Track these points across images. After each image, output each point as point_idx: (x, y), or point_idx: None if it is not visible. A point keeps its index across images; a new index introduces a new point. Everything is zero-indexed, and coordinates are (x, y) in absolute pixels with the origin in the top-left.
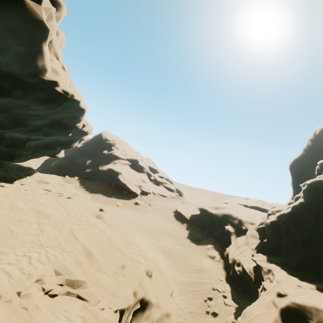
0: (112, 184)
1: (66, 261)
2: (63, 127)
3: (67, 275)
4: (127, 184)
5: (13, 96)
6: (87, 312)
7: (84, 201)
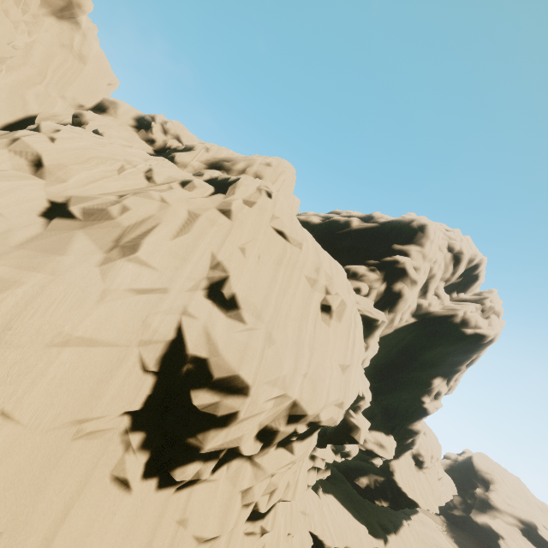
0: None
1: None
2: None
3: None
4: None
5: None
6: None
7: None
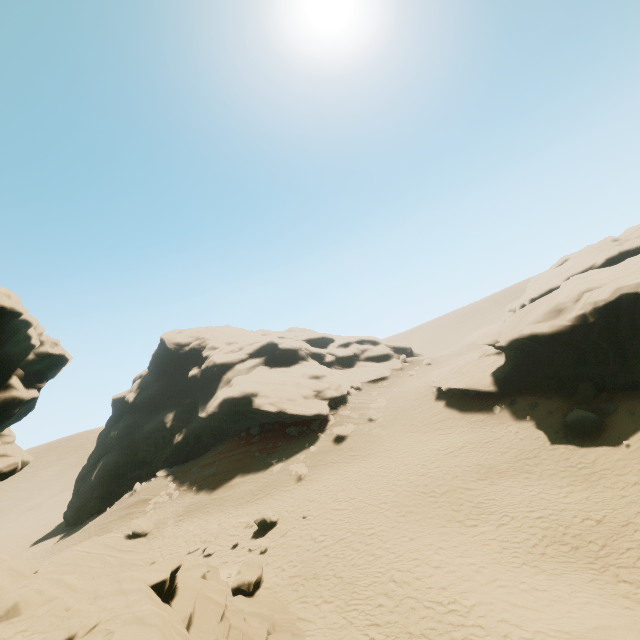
0: (251, 432)
1: None
2: None
3: None
4: (286, 410)
5: None
6: None
7: None
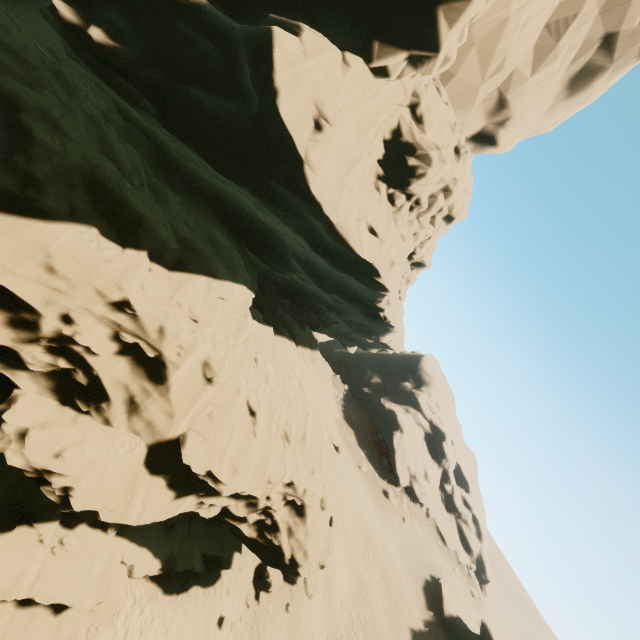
0: (378, 434)
1: (294, 422)
2: (369, 333)
3: (289, 429)
4: (397, 454)
5: (351, 303)
6: (283, 454)
7: (330, 413)
